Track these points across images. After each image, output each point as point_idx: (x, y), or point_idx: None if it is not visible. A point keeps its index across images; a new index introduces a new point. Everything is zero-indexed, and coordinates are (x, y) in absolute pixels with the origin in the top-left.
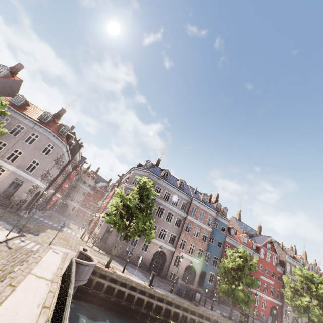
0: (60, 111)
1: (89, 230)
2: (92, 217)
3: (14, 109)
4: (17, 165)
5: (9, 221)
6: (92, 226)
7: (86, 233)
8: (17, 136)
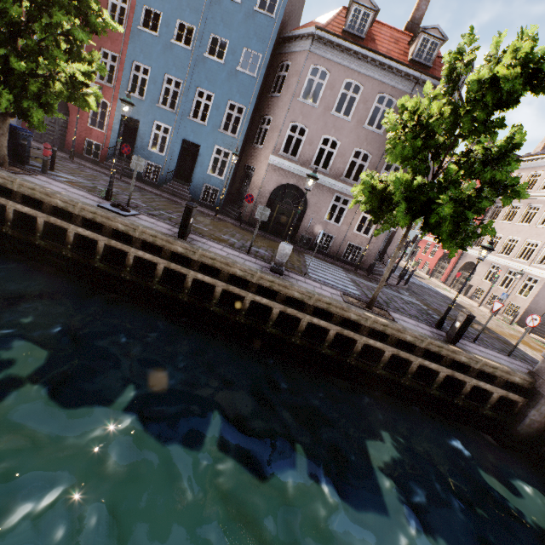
0: (418, 9)
1: (429, 270)
2: (498, 272)
3: (366, 52)
4: None
5: (486, 341)
6: (434, 265)
7: (517, 313)
8: (384, 129)
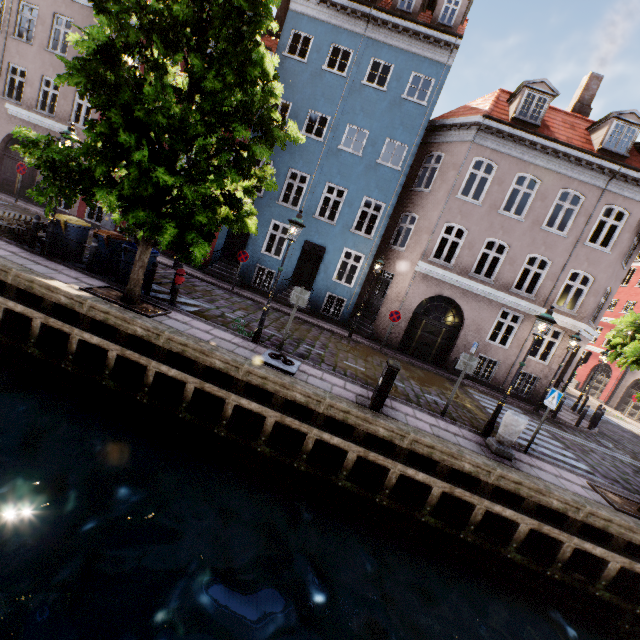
0: (587, 89)
1: (577, 383)
2: None
3: (546, 142)
4: (584, 317)
5: None
6: (585, 377)
7: None
8: (569, 231)
